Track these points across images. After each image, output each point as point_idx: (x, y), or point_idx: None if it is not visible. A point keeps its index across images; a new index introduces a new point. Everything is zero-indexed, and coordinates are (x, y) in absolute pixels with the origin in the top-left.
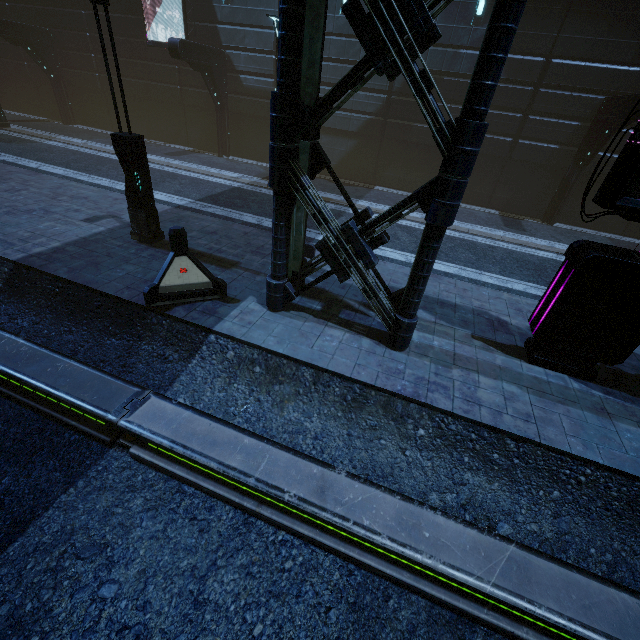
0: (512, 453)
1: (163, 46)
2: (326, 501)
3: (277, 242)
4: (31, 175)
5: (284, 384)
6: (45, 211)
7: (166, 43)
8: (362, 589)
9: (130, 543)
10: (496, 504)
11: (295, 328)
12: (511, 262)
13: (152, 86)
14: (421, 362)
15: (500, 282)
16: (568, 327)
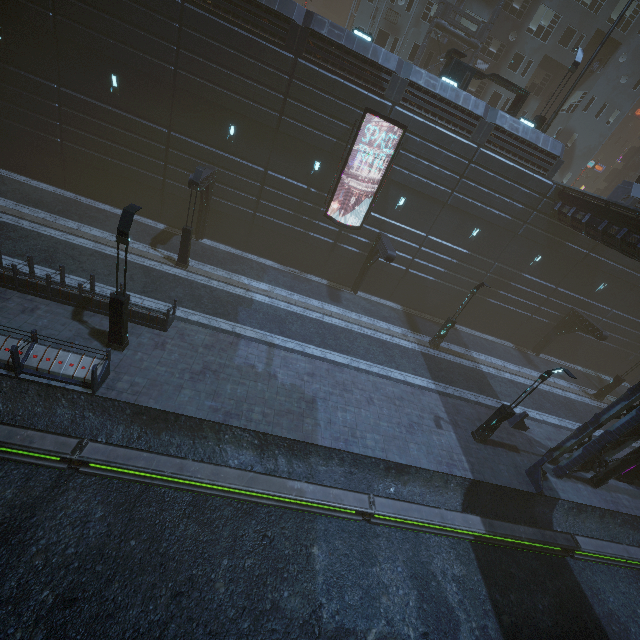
0: (638, 521)
1: (349, 228)
2: (631, 555)
3: (580, 463)
4: (342, 372)
5: (583, 514)
6: (415, 423)
7: (351, 226)
8: (636, 574)
9: (600, 585)
10: (637, 537)
11: (572, 487)
12: (561, 406)
13: (309, 235)
14: (605, 492)
15: (573, 426)
16: (635, 473)
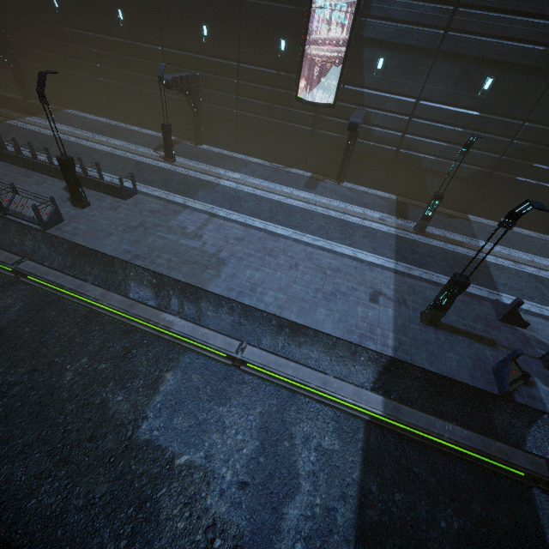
0: None
1: (318, 106)
2: None
3: None
4: (276, 241)
5: None
6: (340, 293)
7: (320, 103)
8: None
9: None
10: None
11: None
12: None
13: (286, 125)
14: None
15: None
16: None
